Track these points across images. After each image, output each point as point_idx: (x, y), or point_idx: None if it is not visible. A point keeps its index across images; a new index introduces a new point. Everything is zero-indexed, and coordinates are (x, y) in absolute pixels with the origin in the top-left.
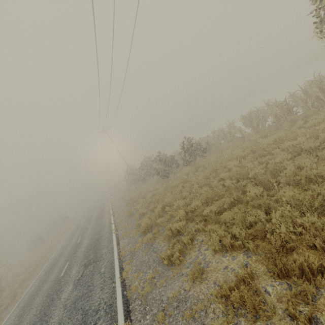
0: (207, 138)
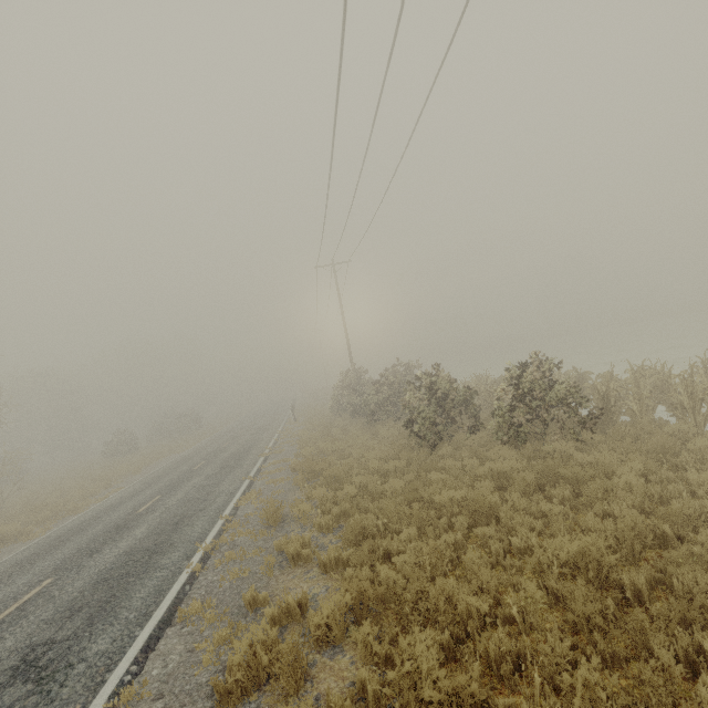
0: (606, 380)
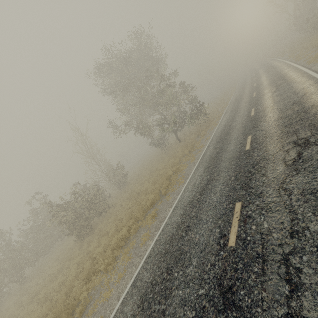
0: None
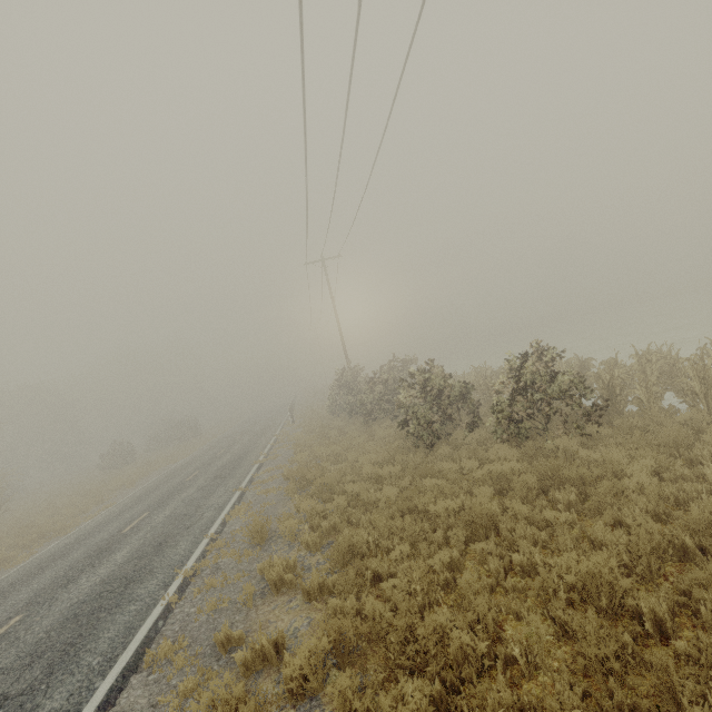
0: (609, 367)
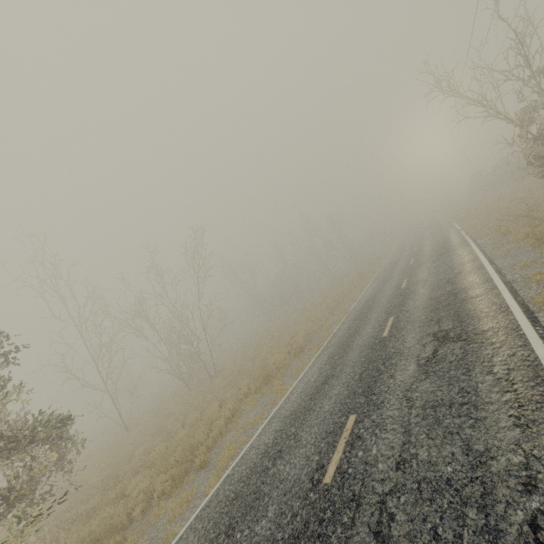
0: None
